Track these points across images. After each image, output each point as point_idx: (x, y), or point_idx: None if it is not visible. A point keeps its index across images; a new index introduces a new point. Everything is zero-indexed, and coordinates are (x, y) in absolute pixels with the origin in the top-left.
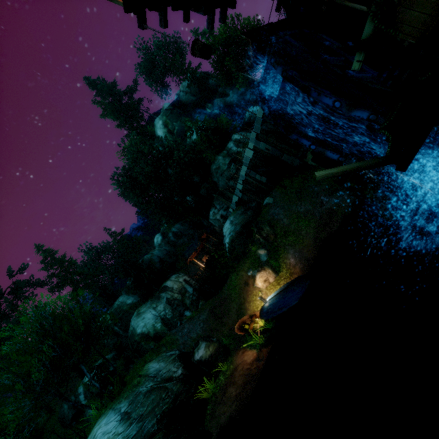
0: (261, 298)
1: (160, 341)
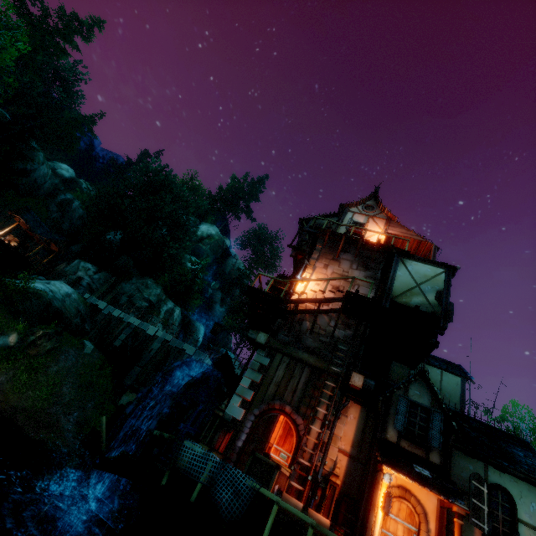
0: None
1: None
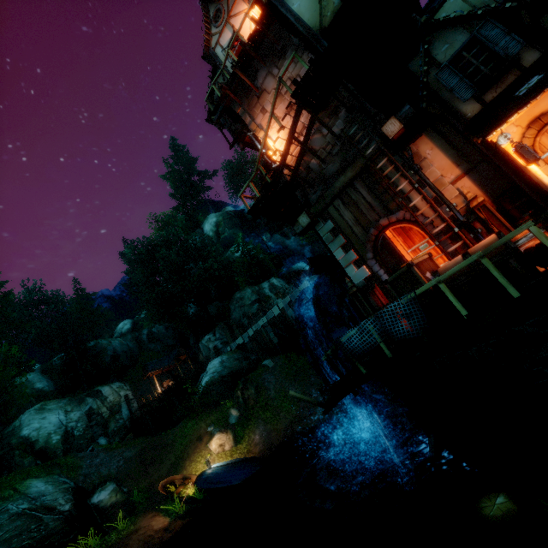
0: (208, 461)
1: (57, 459)
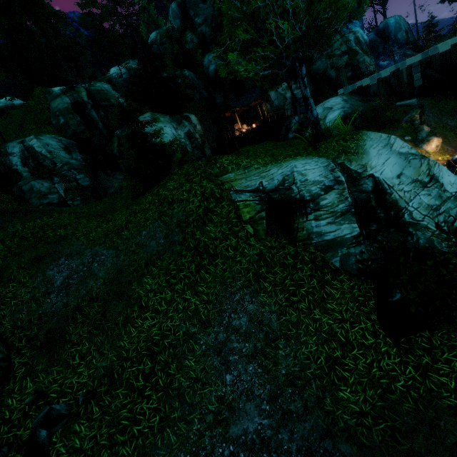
0: None
1: None
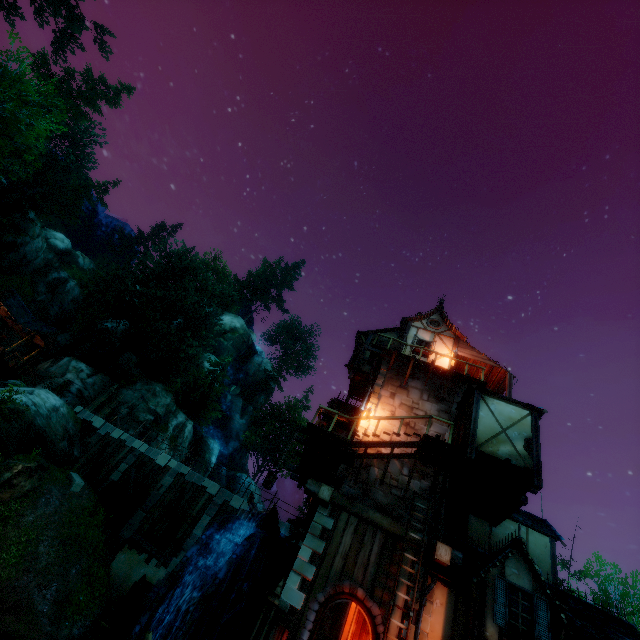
0: None
1: None
